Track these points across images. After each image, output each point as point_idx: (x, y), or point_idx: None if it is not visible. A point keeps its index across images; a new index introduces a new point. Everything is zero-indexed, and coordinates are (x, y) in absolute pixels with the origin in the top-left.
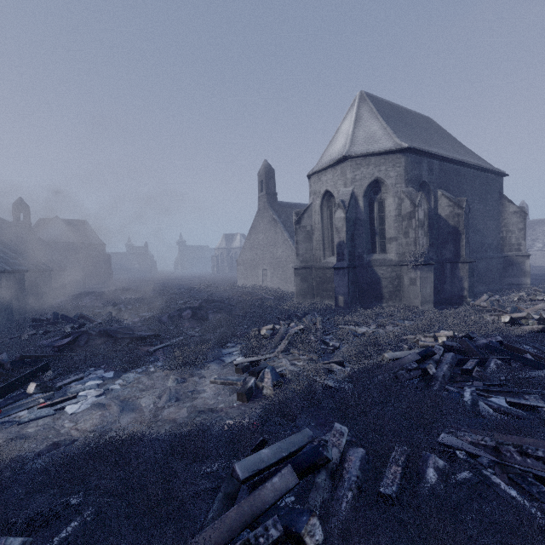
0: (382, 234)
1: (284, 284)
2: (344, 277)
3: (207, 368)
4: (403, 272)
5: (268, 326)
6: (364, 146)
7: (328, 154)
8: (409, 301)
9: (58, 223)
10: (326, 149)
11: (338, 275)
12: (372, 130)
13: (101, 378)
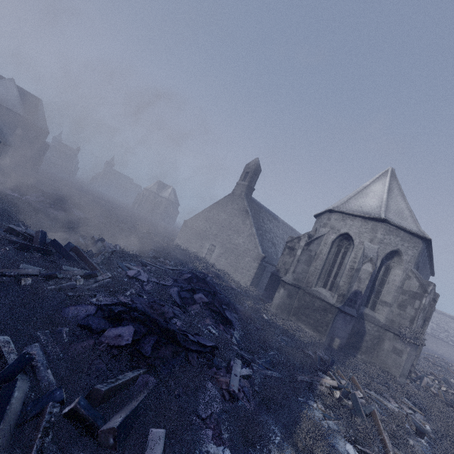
0: (378, 294)
1: (232, 271)
2: (349, 323)
3: None
4: (386, 336)
5: (331, 381)
6: (397, 218)
7: (357, 203)
8: (383, 365)
9: (11, 86)
10: (353, 197)
11: (344, 319)
12: (401, 207)
13: None
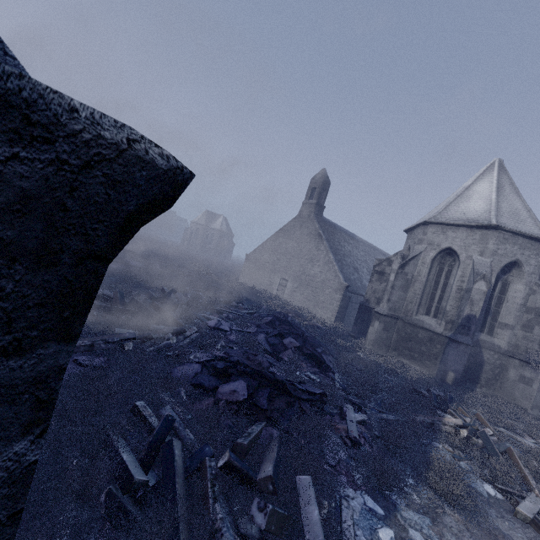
0: (495, 316)
1: (311, 306)
2: (464, 354)
3: (483, 510)
4: (510, 363)
5: (454, 420)
6: (512, 222)
7: (458, 209)
8: (510, 397)
9: None
10: (453, 202)
11: (457, 349)
12: (516, 207)
13: (370, 513)
